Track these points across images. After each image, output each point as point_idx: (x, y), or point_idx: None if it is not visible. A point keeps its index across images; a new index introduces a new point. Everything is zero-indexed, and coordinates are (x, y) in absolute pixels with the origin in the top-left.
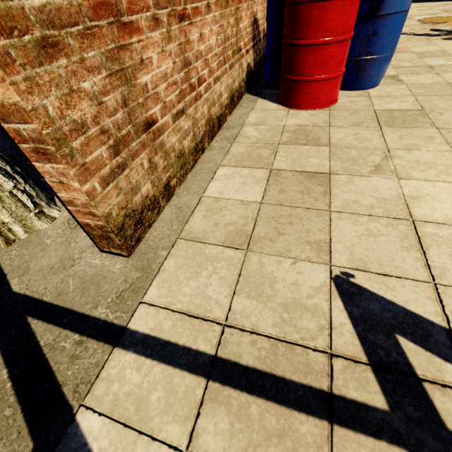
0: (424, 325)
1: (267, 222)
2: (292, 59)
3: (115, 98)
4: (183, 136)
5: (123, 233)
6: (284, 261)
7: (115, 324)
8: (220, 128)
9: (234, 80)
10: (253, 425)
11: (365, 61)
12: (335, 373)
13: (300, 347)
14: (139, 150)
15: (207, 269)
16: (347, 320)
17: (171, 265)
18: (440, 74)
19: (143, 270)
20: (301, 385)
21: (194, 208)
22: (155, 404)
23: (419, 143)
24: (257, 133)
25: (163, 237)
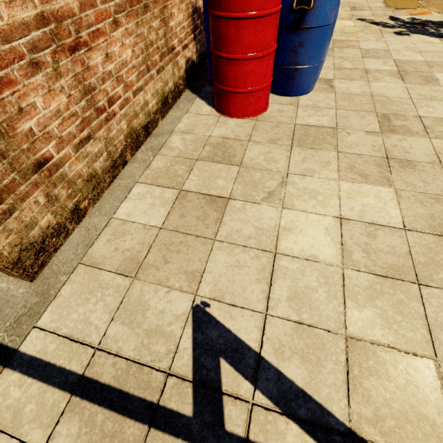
0: (243, 350)
1: (159, 250)
2: (217, 69)
3: None
4: (92, 160)
5: (21, 265)
6: (161, 290)
7: (9, 347)
8: (149, 135)
9: (167, 82)
10: (95, 429)
11: (294, 70)
12: (165, 389)
13: (148, 368)
14: (30, 191)
15: (96, 296)
16: (190, 345)
17: (67, 291)
18: (370, 82)
19: (42, 296)
20: (139, 399)
21: (101, 231)
22: (27, 414)
23: (315, 168)
24: (182, 144)
25: (67, 262)
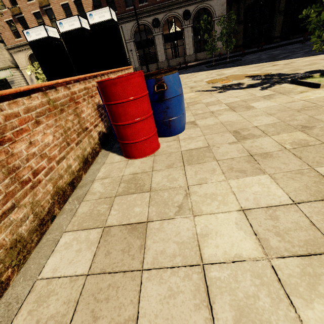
0: None
1: (86, 304)
2: (118, 132)
3: None
4: (17, 226)
5: None
6: None
7: None
8: (75, 188)
9: (85, 148)
10: None
11: (169, 121)
12: None
13: None
14: None
15: None
16: None
17: None
18: (217, 117)
19: None
20: None
21: (23, 301)
22: None
23: (206, 176)
24: (102, 187)
25: None
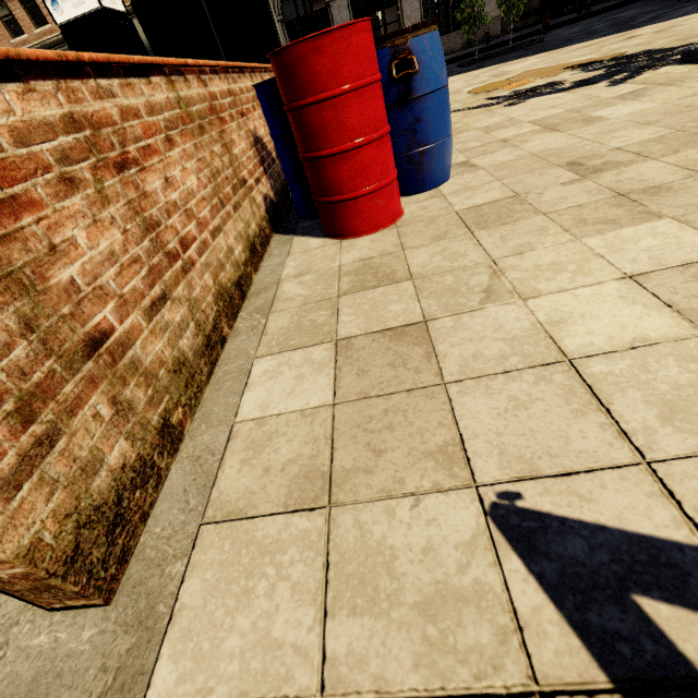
0: (669, 556)
1: (351, 438)
2: (319, 177)
3: (2, 326)
4: (176, 335)
5: (82, 563)
6: (399, 506)
7: None
8: (245, 296)
9: (248, 223)
10: None
11: (419, 154)
12: None
13: None
14: (84, 394)
15: (265, 575)
16: (540, 596)
17: (194, 593)
18: (518, 146)
19: (139, 627)
20: None
21: (223, 451)
22: None
23: (529, 240)
24: (302, 288)
25: (173, 532)
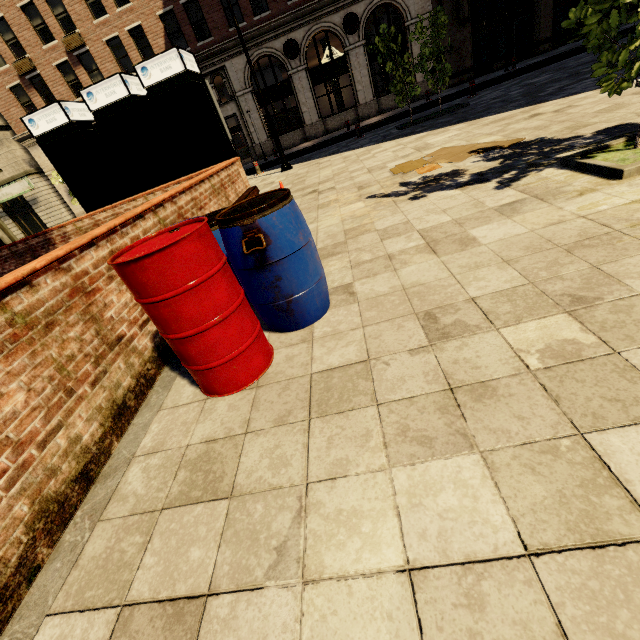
0: None
1: None
2: (175, 350)
3: None
4: None
5: None
6: None
7: None
8: (93, 481)
9: (118, 383)
10: None
11: (287, 303)
12: None
13: None
14: None
15: None
16: None
17: None
18: (397, 271)
19: None
20: None
21: None
22: None
23: (349, 453)
24: (142, 480)
25: None
